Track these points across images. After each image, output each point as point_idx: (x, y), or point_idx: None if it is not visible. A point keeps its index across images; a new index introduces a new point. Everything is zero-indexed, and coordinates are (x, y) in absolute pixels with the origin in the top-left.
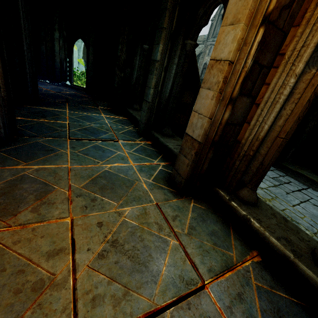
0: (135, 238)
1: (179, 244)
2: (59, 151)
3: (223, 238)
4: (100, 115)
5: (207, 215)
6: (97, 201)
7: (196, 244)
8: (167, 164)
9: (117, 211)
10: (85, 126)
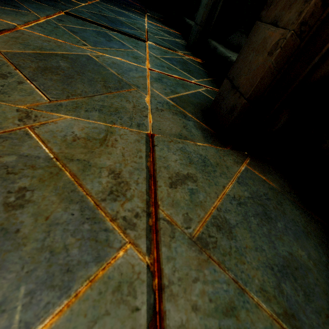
0: (0, 190)
1: (148, 270)
2: (28, 11)
3: (324, 302)
4: (141, 18)
5: (279, 205)
6: (2, 80)
7: (214, 291)
8: (217, 91)
9: (26, 110)
10: (106, 14)
